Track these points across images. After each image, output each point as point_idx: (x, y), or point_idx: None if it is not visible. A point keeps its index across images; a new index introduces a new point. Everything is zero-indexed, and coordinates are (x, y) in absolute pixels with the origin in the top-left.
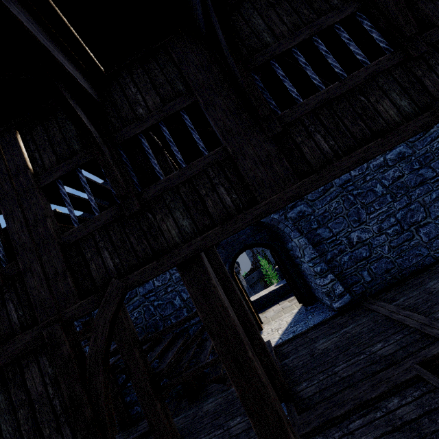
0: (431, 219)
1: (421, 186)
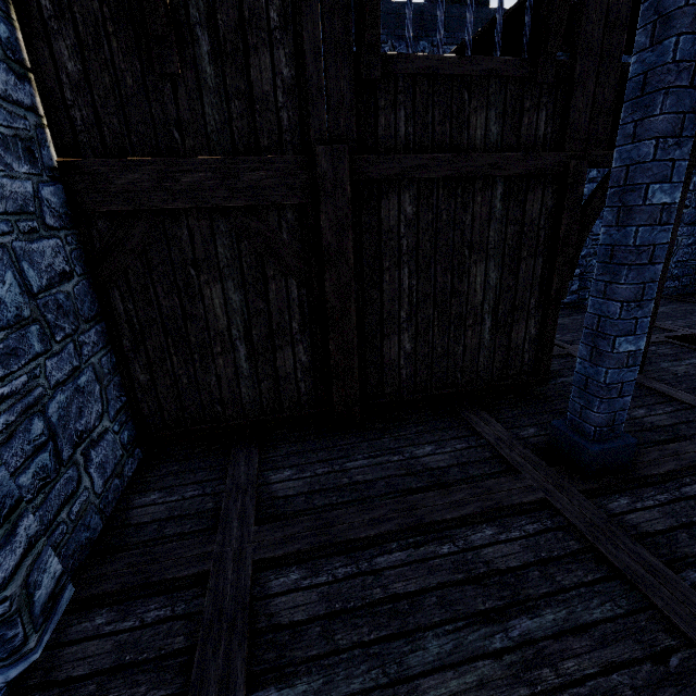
0: (672, 262)
1: (691, 226)
